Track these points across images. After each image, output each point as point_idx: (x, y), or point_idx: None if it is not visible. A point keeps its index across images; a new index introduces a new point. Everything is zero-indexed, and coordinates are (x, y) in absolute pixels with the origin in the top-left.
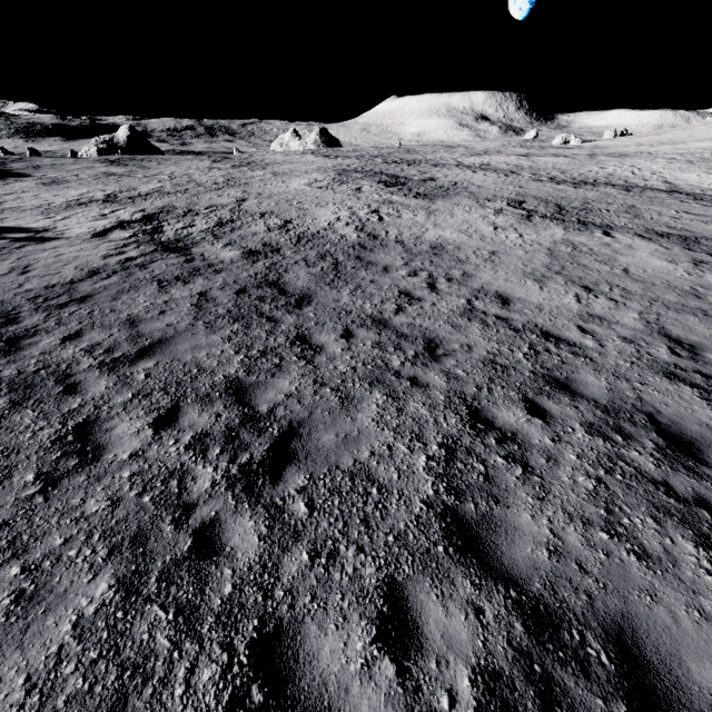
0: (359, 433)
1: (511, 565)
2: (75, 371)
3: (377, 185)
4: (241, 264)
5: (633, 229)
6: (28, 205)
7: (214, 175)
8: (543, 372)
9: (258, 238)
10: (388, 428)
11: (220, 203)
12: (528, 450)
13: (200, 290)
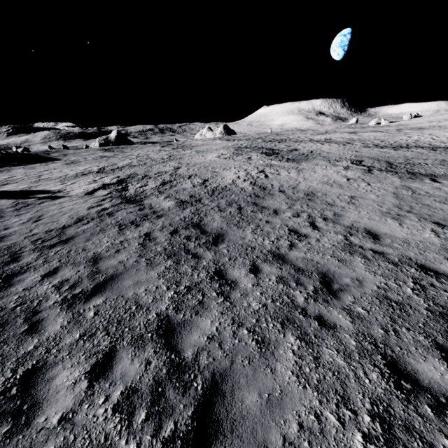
0: (282, 392)
1: None
2: (42, 307)
3: (261, 155)
4: (175, 210)
5: None
6: (54, 176)
7: (162, 154)
8: (439, 309)
9: (187, 192)
10: (310, 386)
11: (164, 170)
12: None
13: (146, 232)
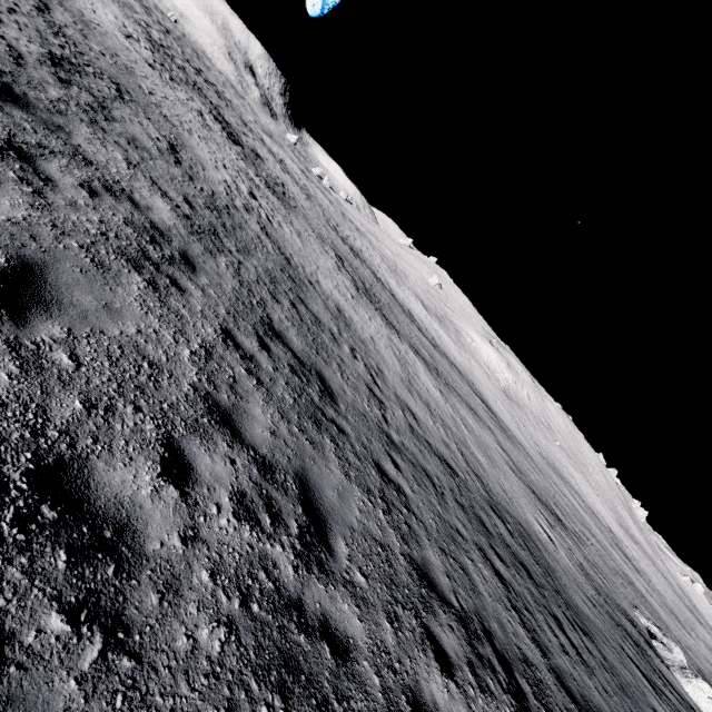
0: (496, 613)
1: (581, 699)
2: (291, 588)
3: (217, 123)
4: (201, 251)
5: (405, 338)
6: None
7: None
8: (473, 510)
9: (166, 174)
10: (496, 600)
11: None
12: (522, 597)
13: (221, 325)
